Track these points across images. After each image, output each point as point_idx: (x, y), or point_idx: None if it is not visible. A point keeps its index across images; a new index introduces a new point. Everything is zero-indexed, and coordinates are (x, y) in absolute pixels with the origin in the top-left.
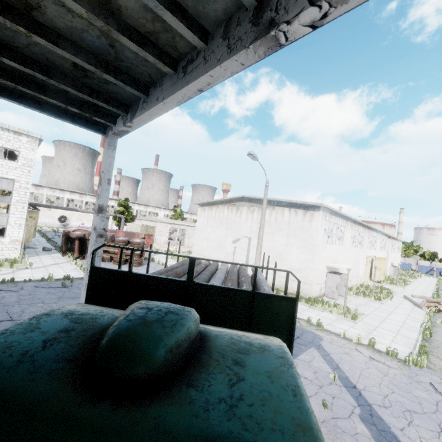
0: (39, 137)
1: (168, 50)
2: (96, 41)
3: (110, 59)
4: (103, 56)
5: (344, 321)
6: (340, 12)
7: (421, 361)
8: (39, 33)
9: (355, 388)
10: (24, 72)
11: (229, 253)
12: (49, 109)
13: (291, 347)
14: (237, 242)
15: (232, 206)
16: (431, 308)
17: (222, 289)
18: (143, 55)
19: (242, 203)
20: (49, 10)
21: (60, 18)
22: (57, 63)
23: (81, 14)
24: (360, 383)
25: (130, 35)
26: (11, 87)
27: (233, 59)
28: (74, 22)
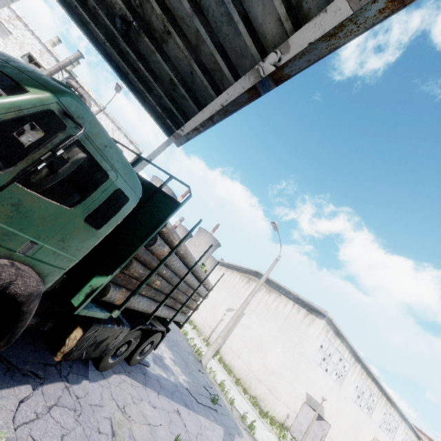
0: (141, 151)
1: (219, 84)
2: (185, 67)
3: (189, 81)
4: (186, 79)
5: None
6: (287, 58)
7: None
8: (160, 53)
9: None
10: (146, 77)
11: (217, 318)
12: (148, 106)
13: (154, 231)
14: (230, 312)
15: (245, 277)
16: None
17: (142, 180)
18: (203, 79)
19: (255, 278)
20: (170, 45)
21: (173, 50)
22: (163, 77)
23: (181, 46)
24: None
25: (200, 66)
26: (137, 86)
27: (238, 83)
28: (179, 54)
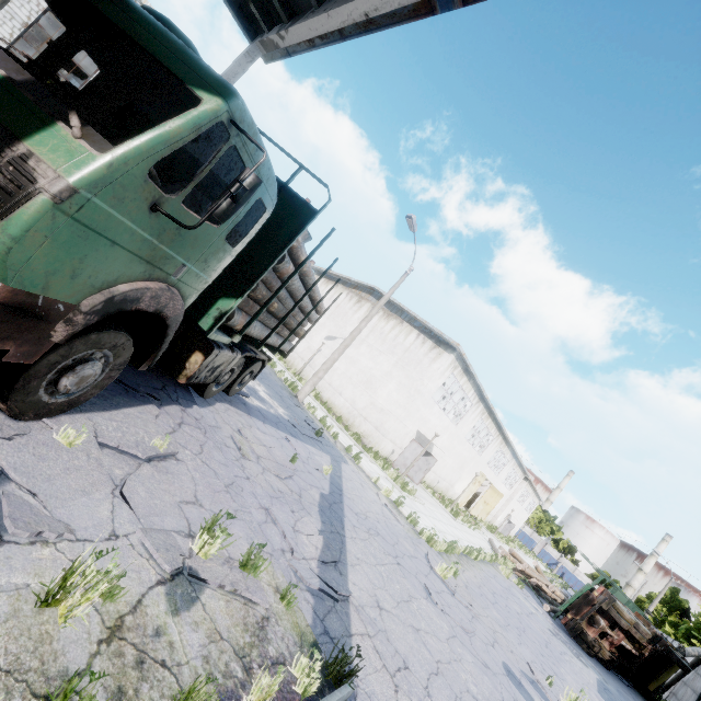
0: None
1: None
2: None
3: None
4: None
5: (391, 484)
6: None
7: (437, 540)
8: None
9: (340, 491)
10: None
11: (313, 348)
12: None
13: (286, 247)
14: (331, 341)
15: (354, 294)
16: (507, 560)
17: None
18: None
19: (369, 297)
20: None
21: None
22: None
23: None
24: (351, 495)
25: None
26: None
27: None
28: None
